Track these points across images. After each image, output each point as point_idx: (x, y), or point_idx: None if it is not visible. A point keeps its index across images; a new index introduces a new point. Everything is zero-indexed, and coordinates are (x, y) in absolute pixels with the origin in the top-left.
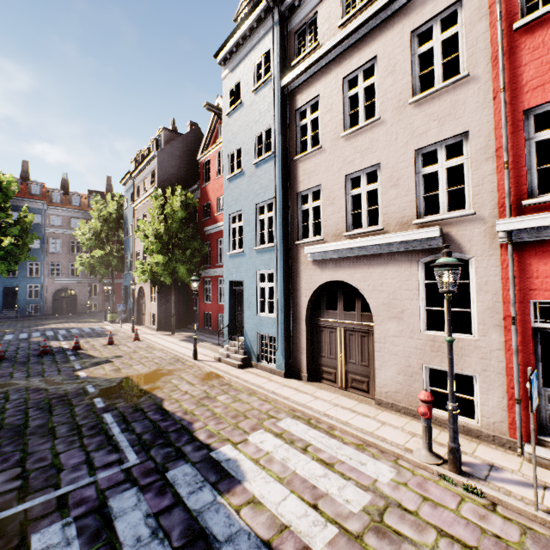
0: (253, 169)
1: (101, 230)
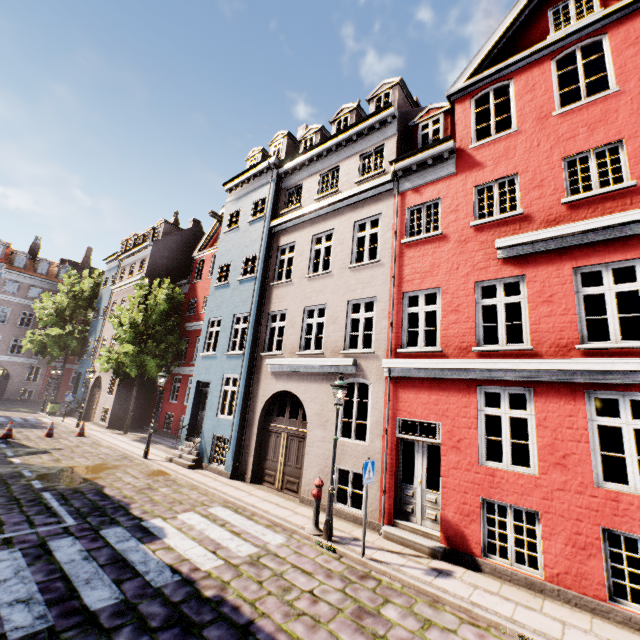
0: (237, 284)
1: (67, 307)
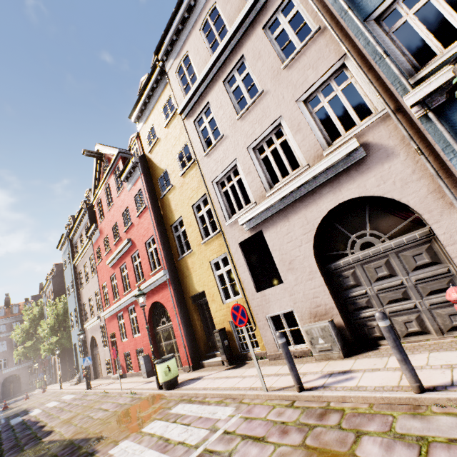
0: (72, 294)
1: (30, 327)
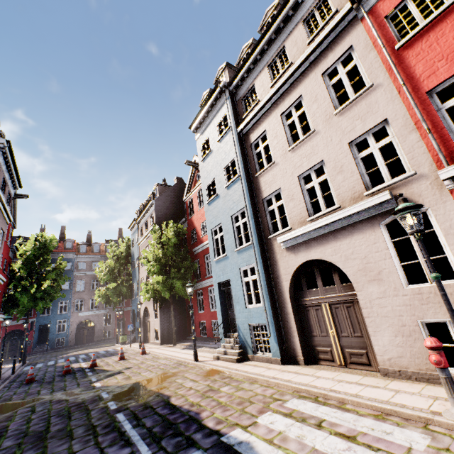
0: (225, 191)
1: (115, 267)
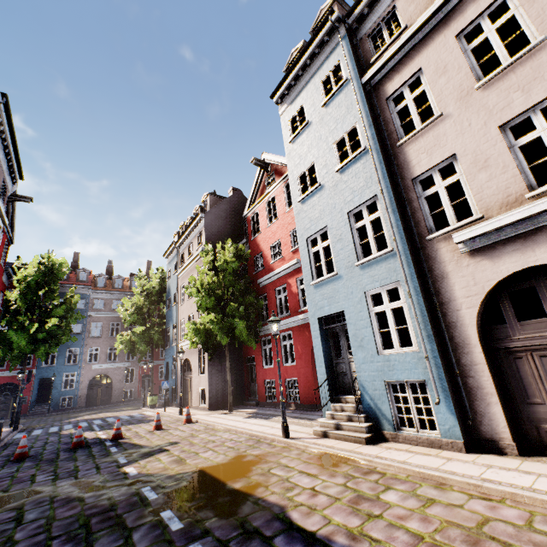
0: (336, 177)
1: (143, 305)
